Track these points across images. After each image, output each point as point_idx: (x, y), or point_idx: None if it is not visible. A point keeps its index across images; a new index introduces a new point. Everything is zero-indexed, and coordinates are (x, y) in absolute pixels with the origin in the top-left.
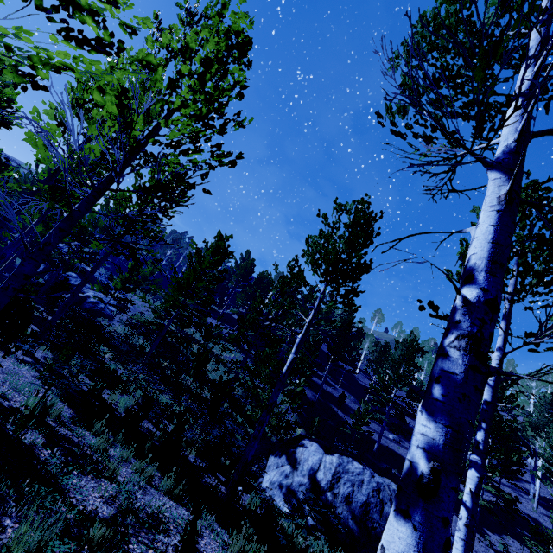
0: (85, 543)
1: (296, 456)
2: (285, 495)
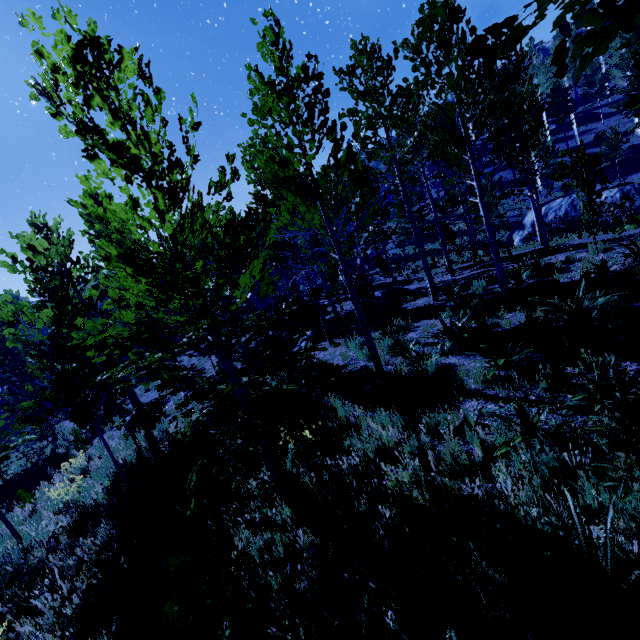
0: (435, 274)
1: (522, 224)
2: (524, 242)
